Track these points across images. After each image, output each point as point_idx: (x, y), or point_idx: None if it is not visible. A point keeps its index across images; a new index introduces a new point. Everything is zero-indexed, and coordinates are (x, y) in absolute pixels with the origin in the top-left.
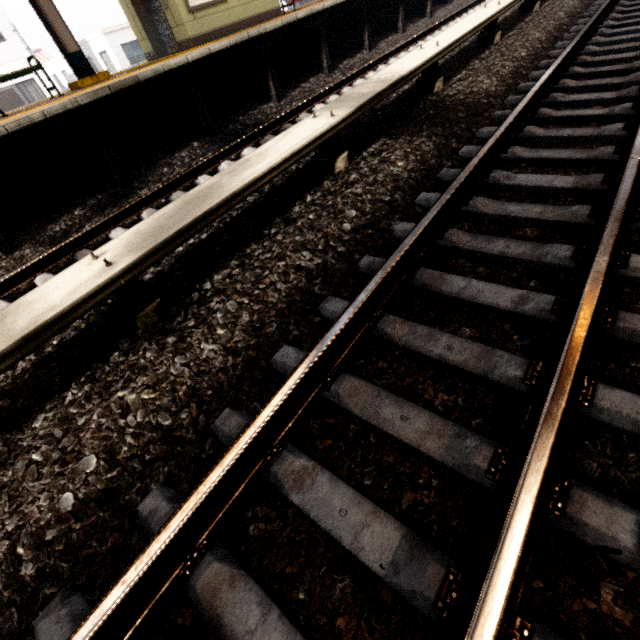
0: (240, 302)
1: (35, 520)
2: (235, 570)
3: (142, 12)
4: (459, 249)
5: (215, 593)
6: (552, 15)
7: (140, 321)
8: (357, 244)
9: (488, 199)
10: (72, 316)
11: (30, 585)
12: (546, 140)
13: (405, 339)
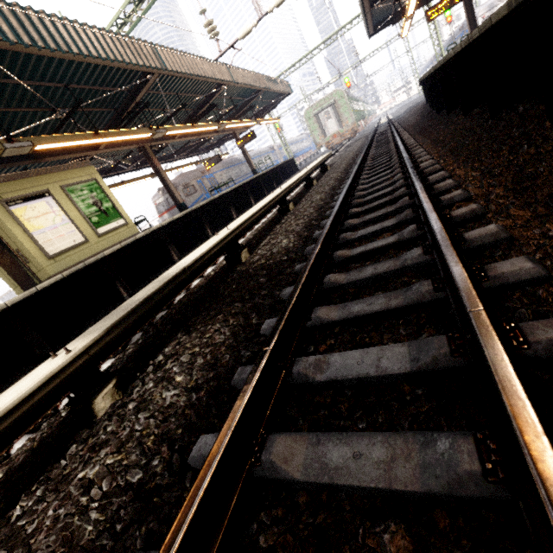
0: None
1: None
2: None
3: (13, 269)
4: None
5: None
6: (325, 184)
7: None
8: None
9: (293, 434)
10: None
11: None
12: (352, 285)
13: None
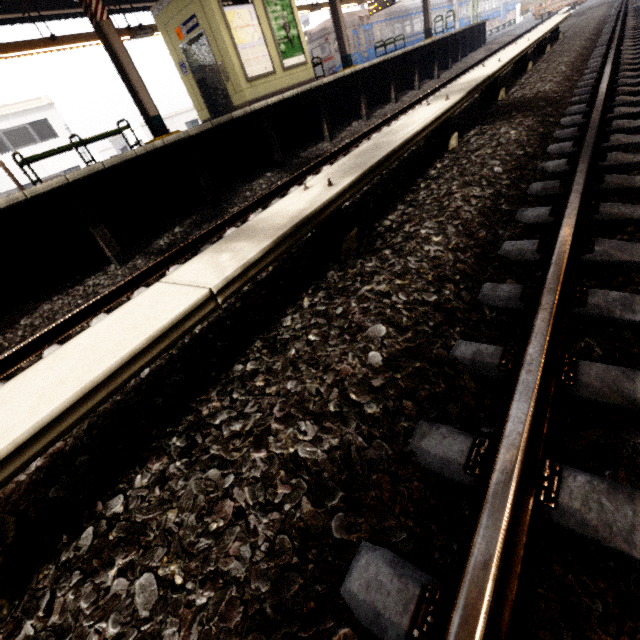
0: (437, 221)
1: (351, 374)
2: (621, 368)
3: (203, 88)
4: (627, 164)
5: (617, 384)
6: (568, 49)
7: (345, 245)
8: (516, 179)
9: (626, 135)
10: (320, 217)
11: (383, 420)
12: None
13: (636, 215)
